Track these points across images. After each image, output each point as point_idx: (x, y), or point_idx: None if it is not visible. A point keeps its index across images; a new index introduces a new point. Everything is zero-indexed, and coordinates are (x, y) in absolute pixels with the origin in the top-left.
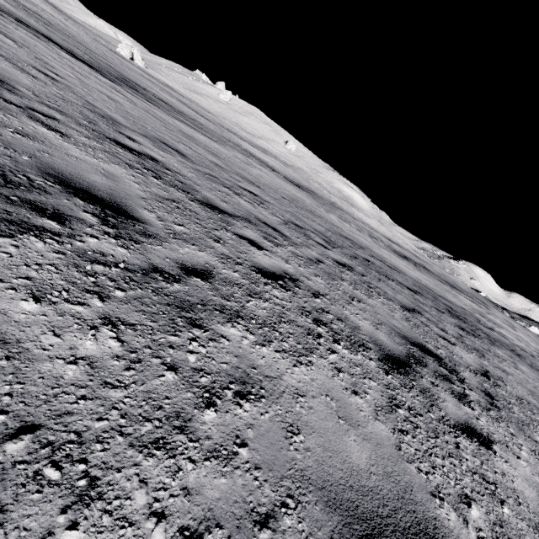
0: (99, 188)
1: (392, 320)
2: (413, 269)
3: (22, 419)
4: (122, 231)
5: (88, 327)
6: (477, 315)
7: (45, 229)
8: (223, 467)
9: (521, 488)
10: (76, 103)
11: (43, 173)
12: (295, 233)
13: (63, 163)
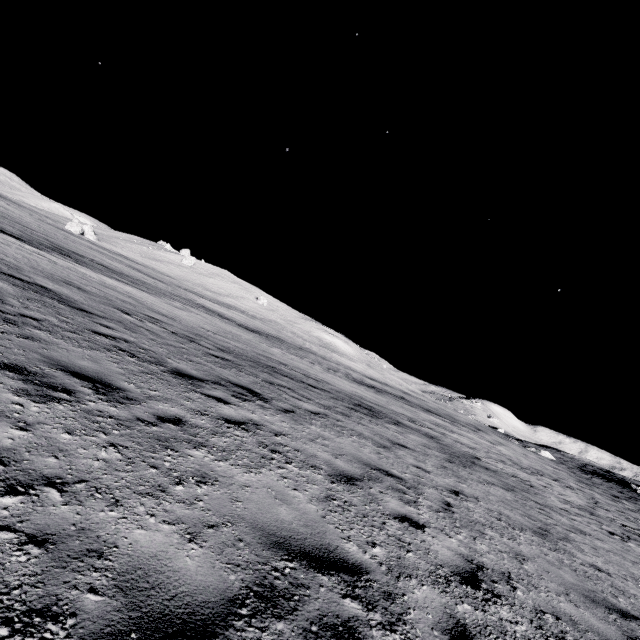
0: None
1: (229, 376)
2: (363, 390)
3: None
4: None
5: None
6: (422, 421)
7: None
8: None
9: (225, 410)
10: None
11: None
12: (176, 337)
13: None
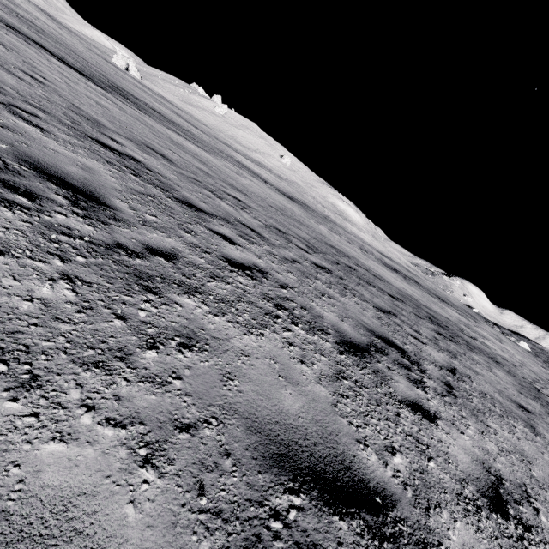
0: (74, 177)
1: (362, 316)
2: (401, 280)
3: None
4: (92, 213)
5: (47, 278)
6: (461, 325)
7: (15, 203)
8: (155, 389)
9: (456, 453)
10: (61, 104)
11: (19, 160)
12: (275, 236)
13: (40, 154)
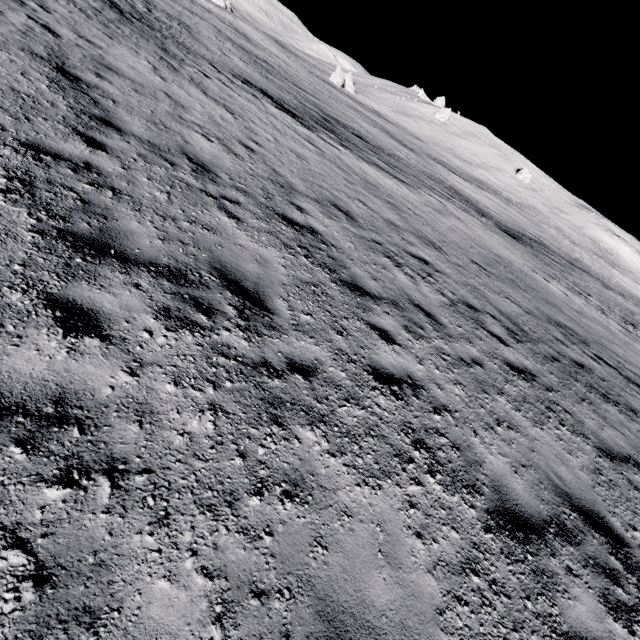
0: (249, 277)
1: (559, 466)
2: None
3: (146, 464)
4: (252, 323)
5: (199, 409)
6: None
7: (197, 324)
8: (247, 543)
9: None
10: (262, 176)
11: (211, 268)
12: (458, 319)
13: (229, 255)
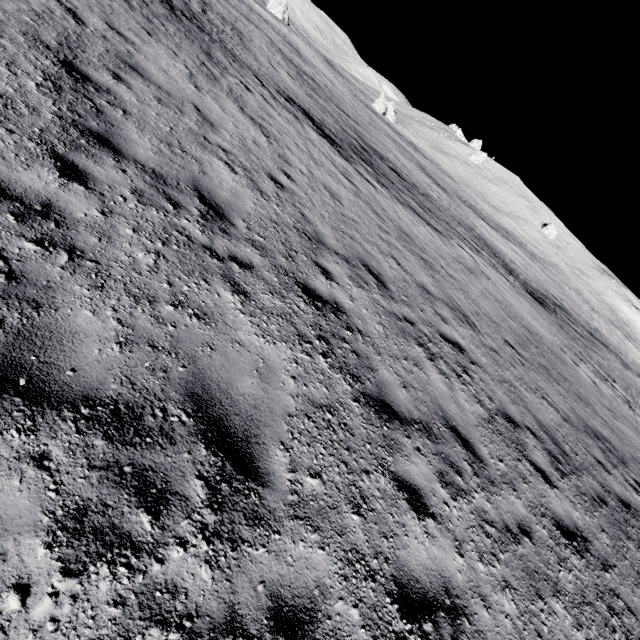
0: (241, 407)
1: None
2: None
3: None
4: (227, 515)
5: None
6: None
7: (129, 539)
8: None
9: None
10: (288, 223)
11: (186, 396)
12: (499, 446)
13: (220, 363)
